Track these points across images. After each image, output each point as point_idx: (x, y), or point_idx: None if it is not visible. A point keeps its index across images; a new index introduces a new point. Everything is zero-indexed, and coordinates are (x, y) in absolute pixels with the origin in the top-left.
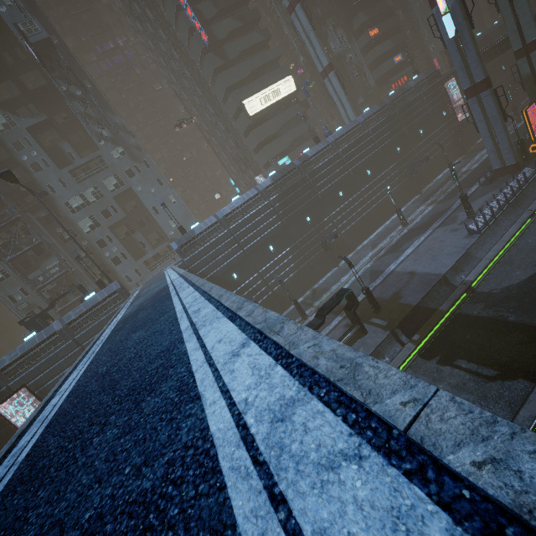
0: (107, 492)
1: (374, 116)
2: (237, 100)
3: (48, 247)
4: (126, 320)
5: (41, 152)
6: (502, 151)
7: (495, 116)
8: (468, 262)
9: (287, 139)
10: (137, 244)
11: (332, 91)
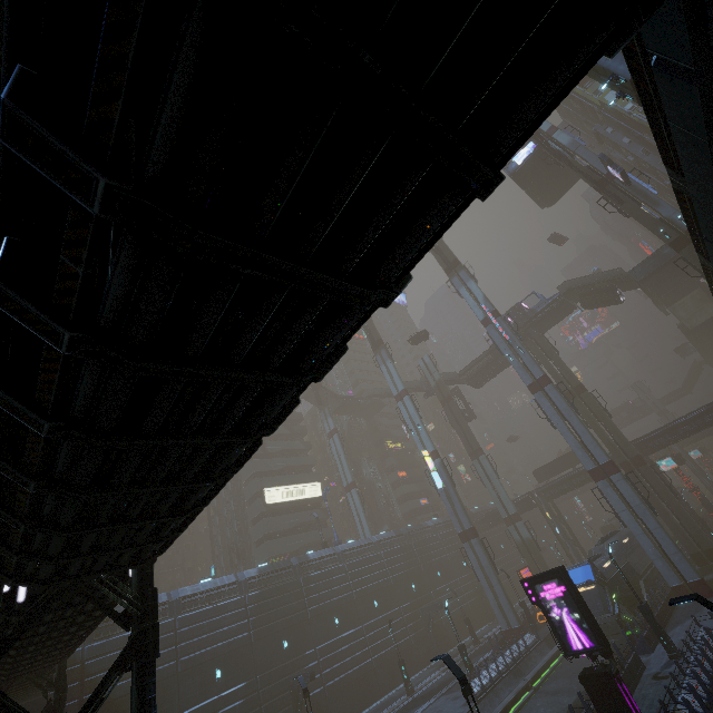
0: None
1: (389, 541)
2: (259, 485)
3: None
4: None
5: None
6: (504, 607)
7: (487, 565)
8: None
9: (298, 540)
10: None
11: (353, 505)
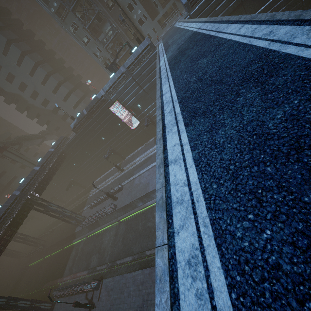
0: (286, 109)
1: None
2: None
3: (103, 15)
4: (175, 58)
5: None
6: None
7: None
8: None
9: None
10: (152, 4)
11: None
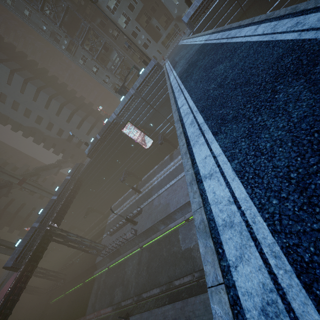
0: None
1: None
2: None
3: (110, 45)
4: (186, 71)
5: None
6: None
7: None
8: None
9: None
10: (154, 29)
11: None
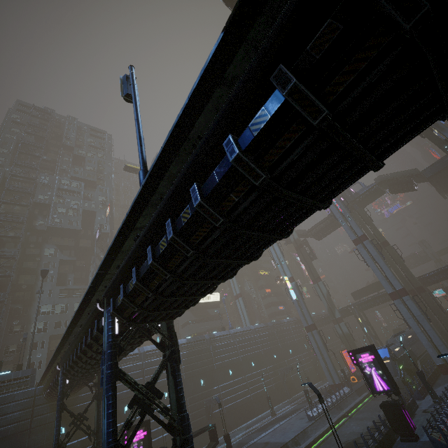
0: None
1: (261, 329)
2: None
3: None
4: None
5: (55, 273)
6: (331, 371)
7: (322, 346)
8: (305, 439)
9: (206, 326)
10: None
11: (239, 307)
